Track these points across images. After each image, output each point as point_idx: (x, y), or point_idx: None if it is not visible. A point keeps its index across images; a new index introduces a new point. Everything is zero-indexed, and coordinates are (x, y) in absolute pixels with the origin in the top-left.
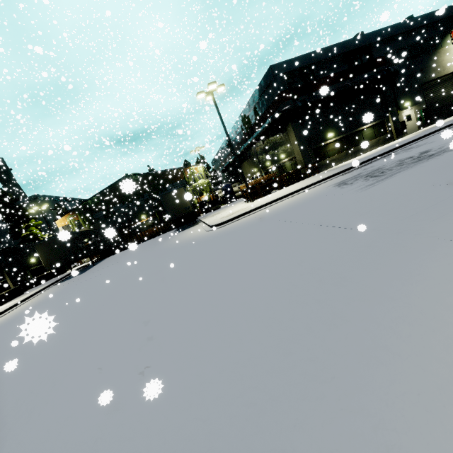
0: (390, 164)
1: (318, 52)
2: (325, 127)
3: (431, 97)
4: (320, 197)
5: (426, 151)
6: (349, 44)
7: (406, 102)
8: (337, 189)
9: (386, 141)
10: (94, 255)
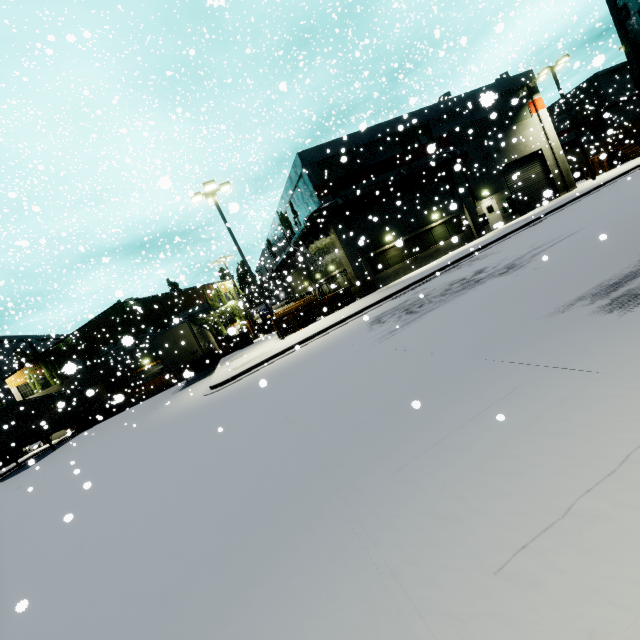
0: (439, 289)
1: (361, 134)
2: (380, 228)
3: (515, 182)
4: (339, 346)
5: (481, 269)
6: (400, 123)
7: (484, 190)
8: (365, 331)
9: (465, 241)
10: (69, 427)
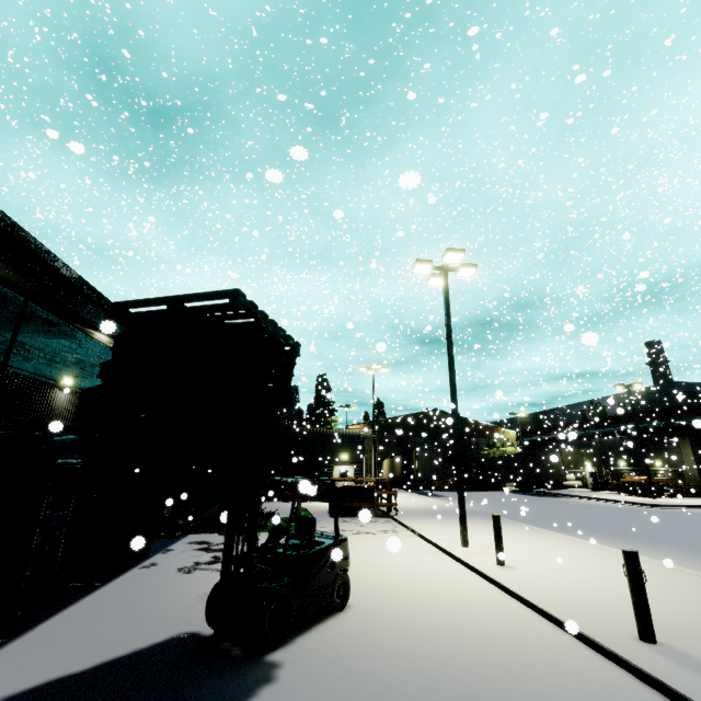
0: None
1: None
2: None
3: None
4: None
5: None
6: None
7: None
8: None
9: None
10: None
